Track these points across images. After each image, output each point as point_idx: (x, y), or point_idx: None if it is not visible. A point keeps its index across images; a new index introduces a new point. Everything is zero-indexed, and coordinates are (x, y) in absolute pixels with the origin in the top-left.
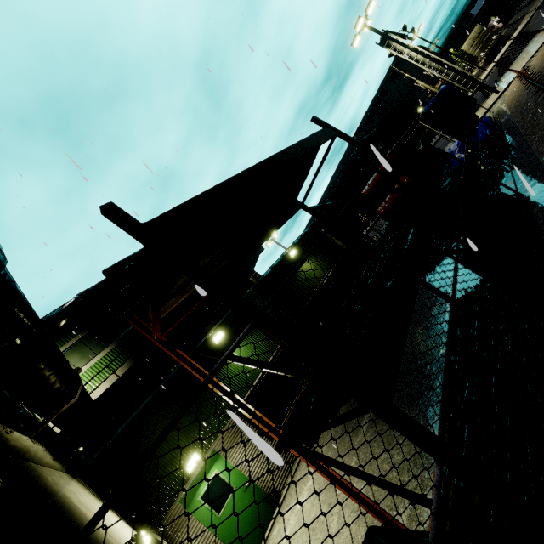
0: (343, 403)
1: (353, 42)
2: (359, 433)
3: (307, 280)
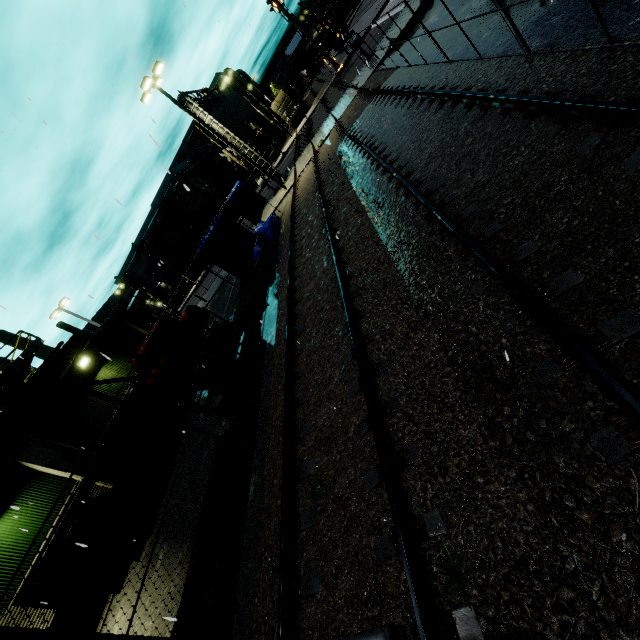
0: (149, 535)
1: (142, 98)
2: (155, 568)
3: (108, 393)
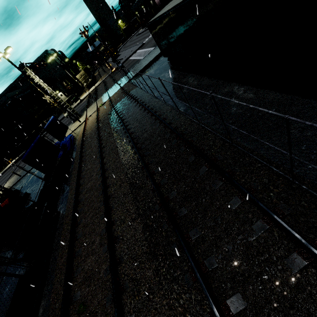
0: None
1: None
2: None
3: None
